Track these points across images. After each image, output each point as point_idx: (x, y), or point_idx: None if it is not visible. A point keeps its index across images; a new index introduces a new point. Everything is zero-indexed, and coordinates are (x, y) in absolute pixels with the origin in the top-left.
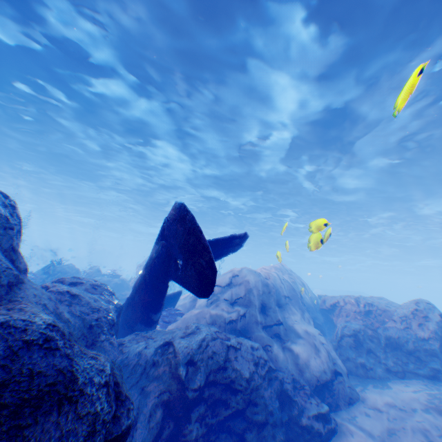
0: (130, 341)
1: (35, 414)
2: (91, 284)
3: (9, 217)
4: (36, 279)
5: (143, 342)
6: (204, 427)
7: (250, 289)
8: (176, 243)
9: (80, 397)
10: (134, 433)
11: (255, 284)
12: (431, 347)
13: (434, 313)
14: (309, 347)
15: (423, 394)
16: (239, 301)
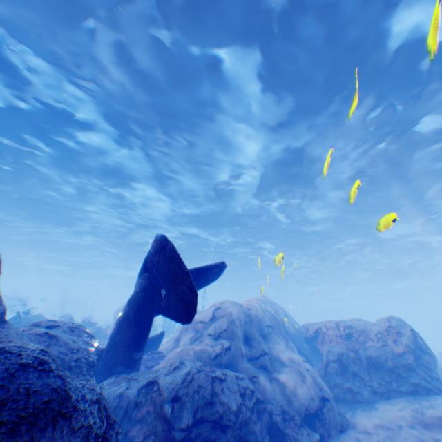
0: (112, 384)
1: (31, 430)
2: (69, 327)
3: None
4: None
5: (125, 383)
6: None
7: (233, 320)
8: (159, 273)
9: (74, 412)
10: None
11: (238, 315)
12: (408, 362)
13: (405, 327)
14: (295, 374)
15: (406, 410)
16: (224, 334)
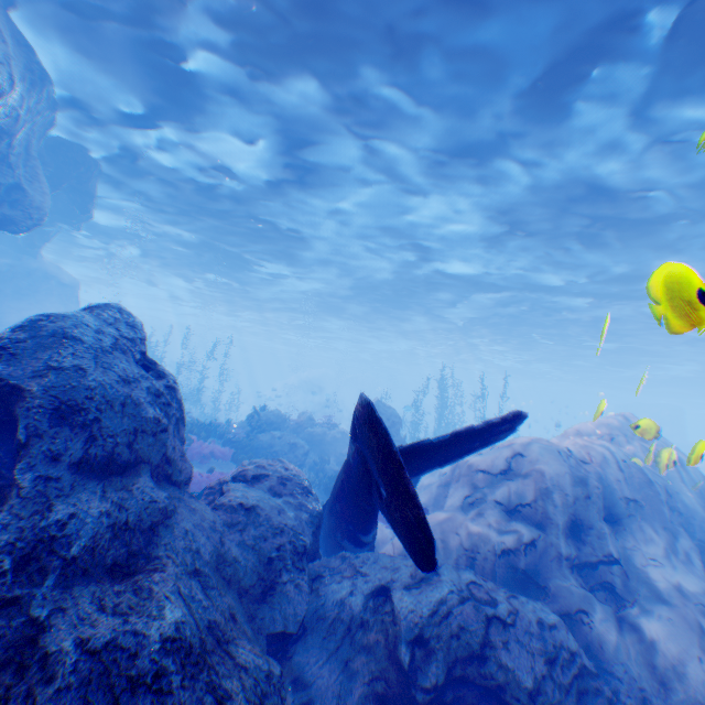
0: (330, 575)
1: None
2: (278, 478)
3: (158, 415)
4: (238, 433)
5: (347, 581)
6: None
7: (544, 488)
8: (372, 458)
9: None
10: None
11: (556, 479)
12: None
13: None
14: (685, 631)
15: None
16: (523, 509)
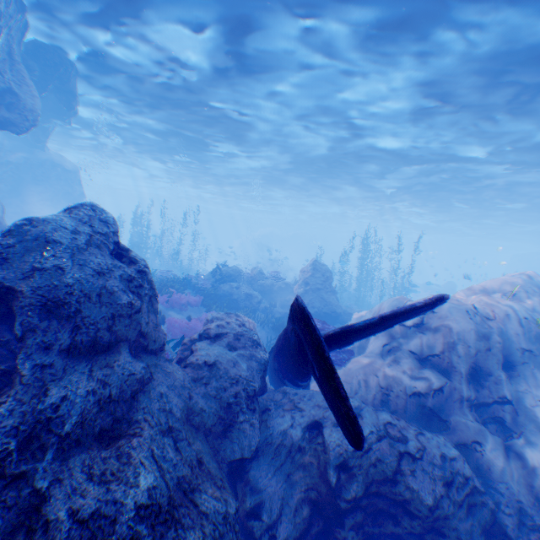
0: (276, 410)
1: None
2: (234, 335)
3: (132, 300)
4: (207, 286)
5: (288, 417)
6: (362, 536)
7: (452, 344)
8: (307, 346)
9: None
10: (278, 525)
11: (464, 336)
12: None
13: None
14: None
15: None
16: (432, 359)
